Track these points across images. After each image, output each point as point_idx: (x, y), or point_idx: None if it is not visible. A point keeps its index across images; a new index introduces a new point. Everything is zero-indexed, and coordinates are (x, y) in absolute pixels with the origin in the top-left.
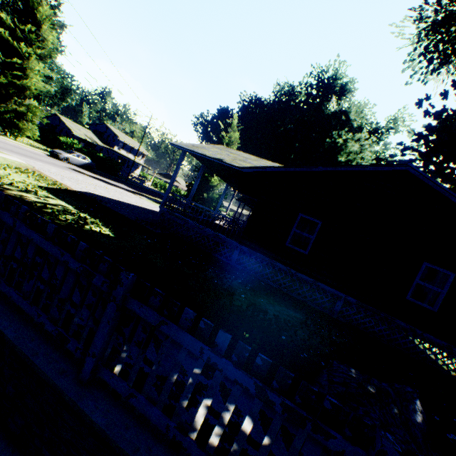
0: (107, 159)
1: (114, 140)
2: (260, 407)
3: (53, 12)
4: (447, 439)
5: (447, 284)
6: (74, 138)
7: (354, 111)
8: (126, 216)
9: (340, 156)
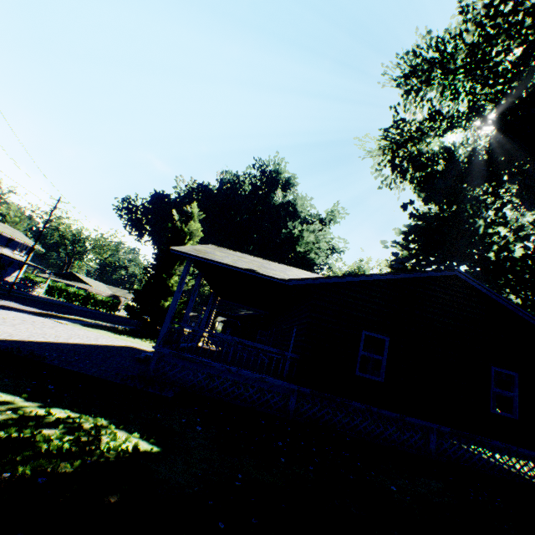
0: None
1: None
2: None
3: None
4: None
5: (515, 386)
6: None
7: (299, 203)
8: (102, 377)
9: (298, 246)
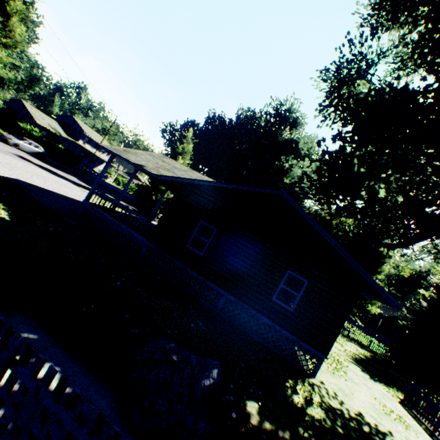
0: (65, 151)
1: (80, 134)
2: (79, 368)
3: (26, 8)
4: (224, 399)
5: (302, 289)
6: (36, 126)
7: (303, 142)
8: (46, 205)
9: (285, 178)
